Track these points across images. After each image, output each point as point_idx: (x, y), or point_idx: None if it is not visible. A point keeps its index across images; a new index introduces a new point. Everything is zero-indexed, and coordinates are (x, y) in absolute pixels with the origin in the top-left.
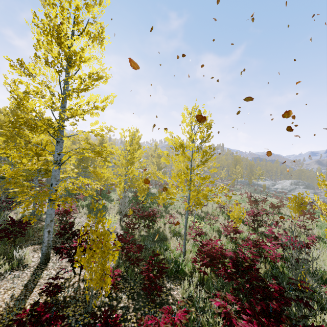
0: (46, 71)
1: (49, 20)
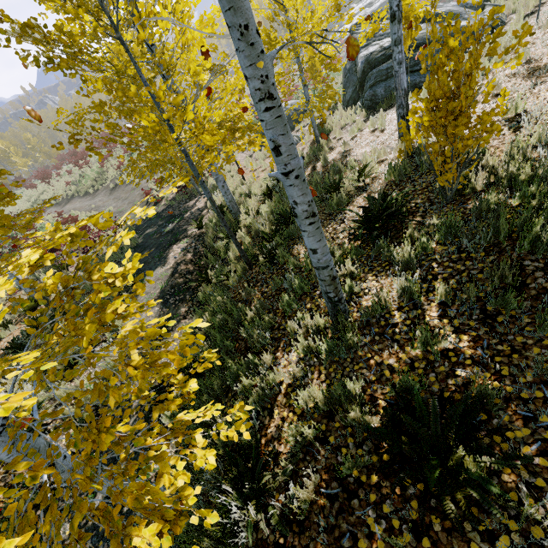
0: None
1: None
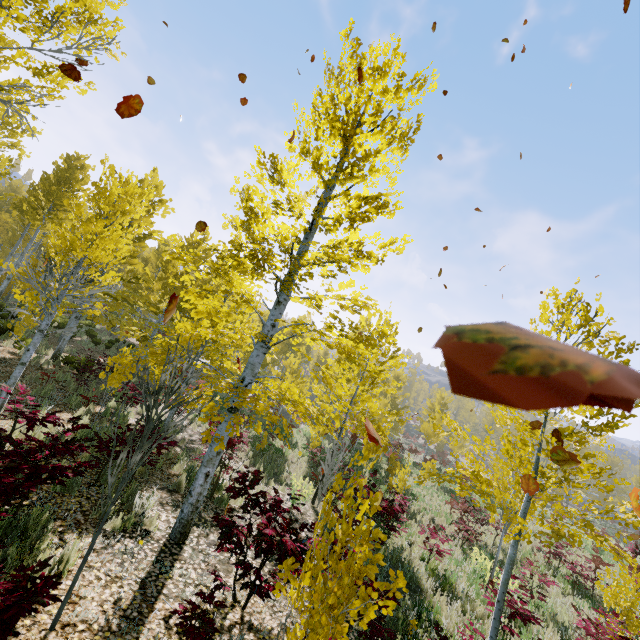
0: (307, 178)
1: (335, 104)
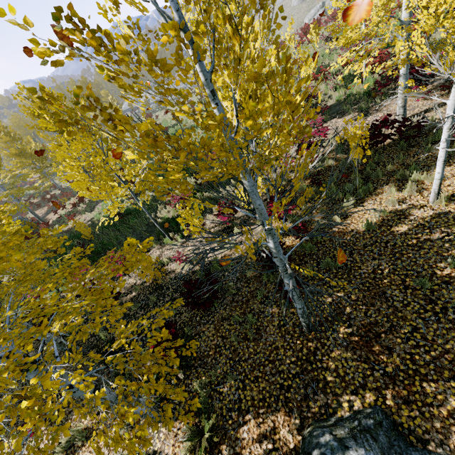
0: None
1: None
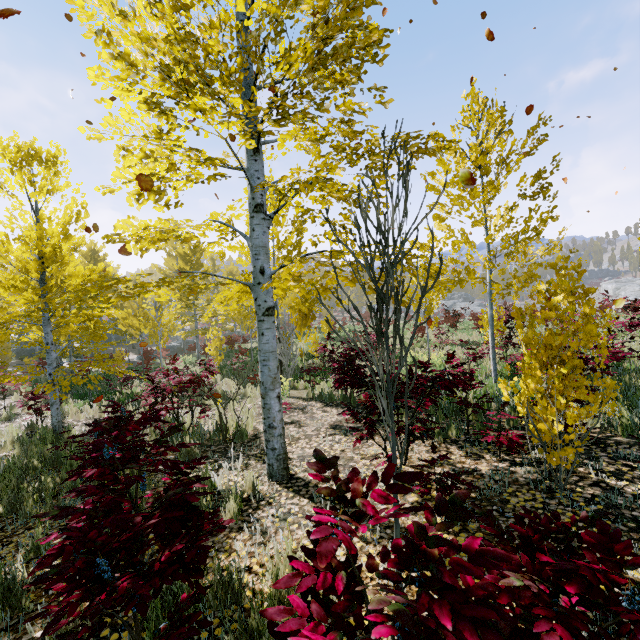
0: None
1: None
